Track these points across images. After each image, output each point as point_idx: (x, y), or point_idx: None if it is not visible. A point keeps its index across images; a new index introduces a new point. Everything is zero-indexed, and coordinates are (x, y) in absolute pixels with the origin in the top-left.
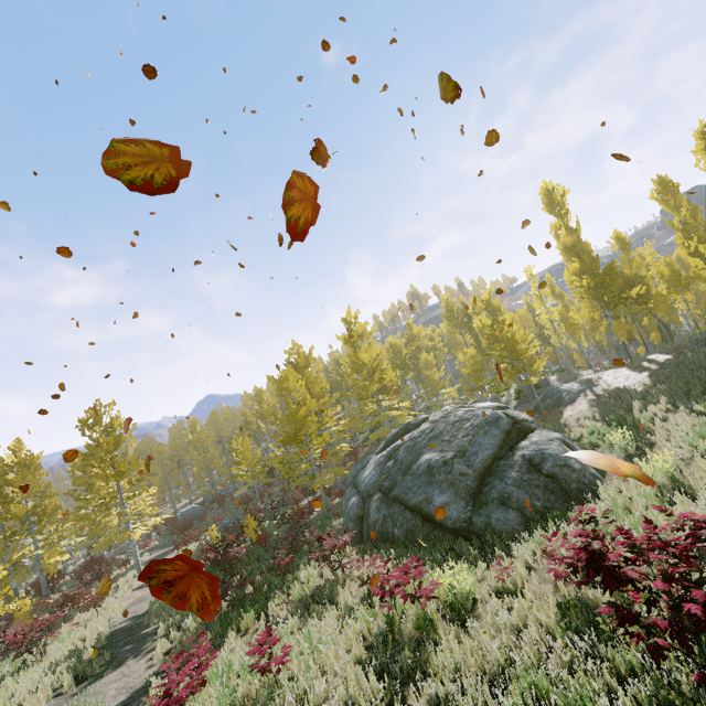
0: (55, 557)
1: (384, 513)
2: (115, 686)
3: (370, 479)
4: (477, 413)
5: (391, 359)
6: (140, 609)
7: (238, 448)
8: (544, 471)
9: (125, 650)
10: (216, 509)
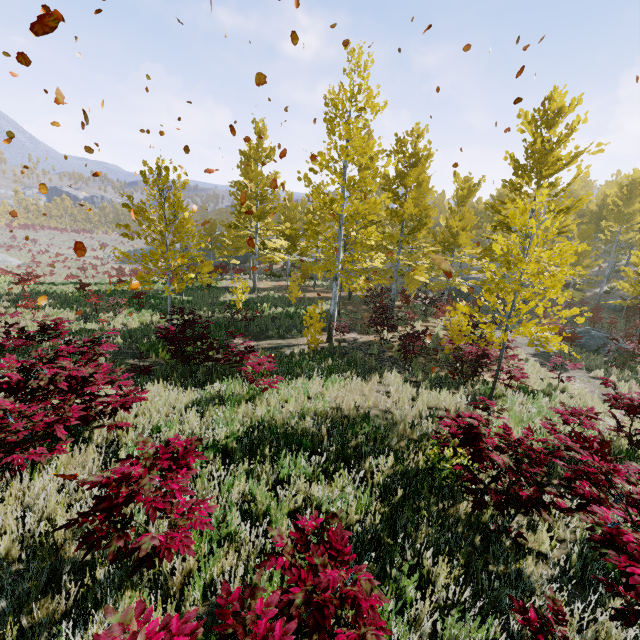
0: (420, 276)
1: None
2: None
3: None
4: None
5: None
6: None
7: None
8: None
9: None
10: None
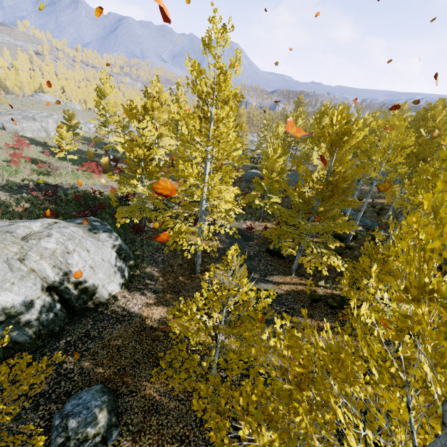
0: None
1: None
2: None
3: None
4: None
5: None
6: (88, 188)
7: None
8: None
9: (22, 191)
10: None
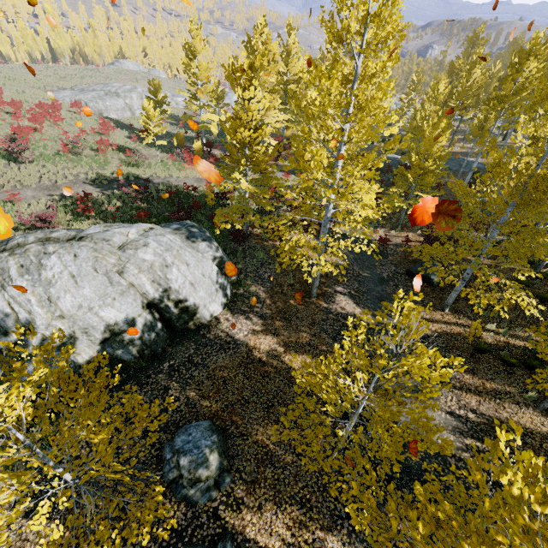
0: None
1: None
2: (79, 190)
3: None
4: None
5: None
6: (180, 182)
7: None
8: None
9: (113, 186)
10: None
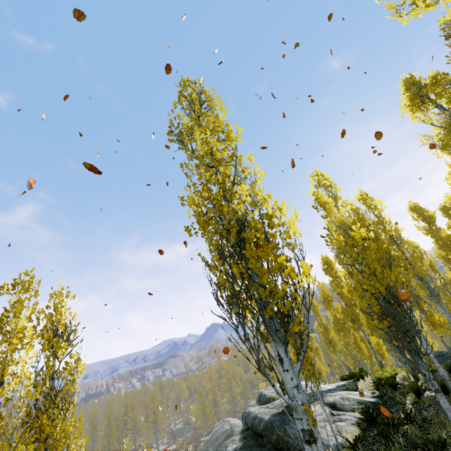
0: (139, 442)
1: (204, 450)
2: None
3: (208, 438)
4: (226, 426)
5: (253, 369)
6: None
7: (192, 408)
8: (227, 448)
9: None
10: (188, 428)
